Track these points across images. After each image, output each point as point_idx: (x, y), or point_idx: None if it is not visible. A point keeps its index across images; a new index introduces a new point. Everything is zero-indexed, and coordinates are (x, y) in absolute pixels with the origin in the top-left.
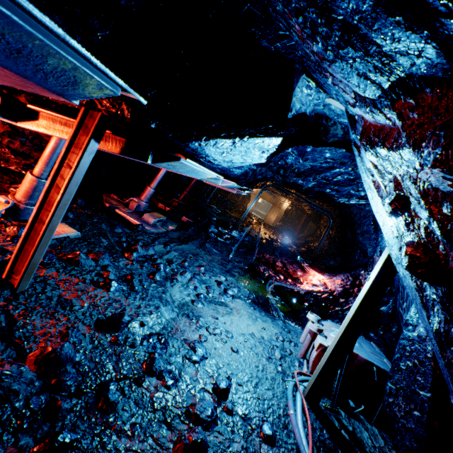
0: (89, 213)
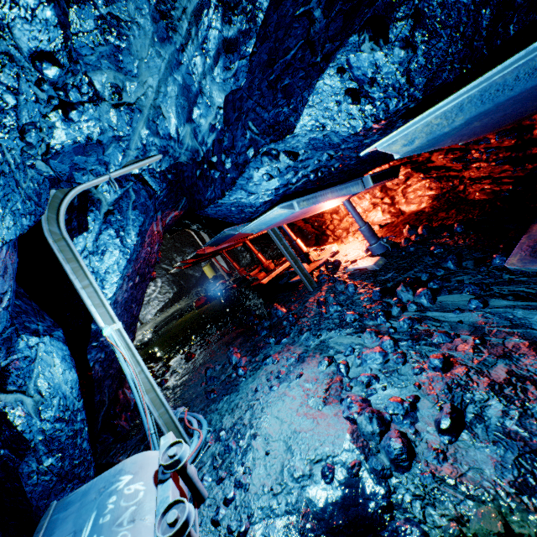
0: (447, 242)
